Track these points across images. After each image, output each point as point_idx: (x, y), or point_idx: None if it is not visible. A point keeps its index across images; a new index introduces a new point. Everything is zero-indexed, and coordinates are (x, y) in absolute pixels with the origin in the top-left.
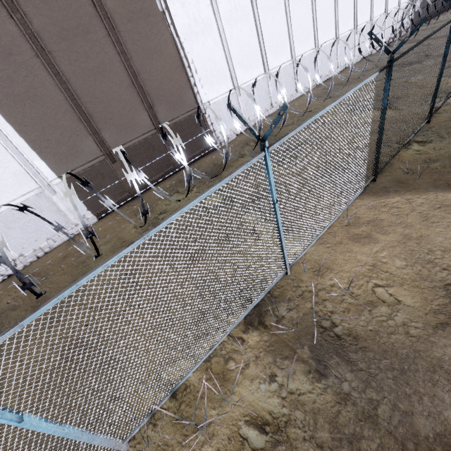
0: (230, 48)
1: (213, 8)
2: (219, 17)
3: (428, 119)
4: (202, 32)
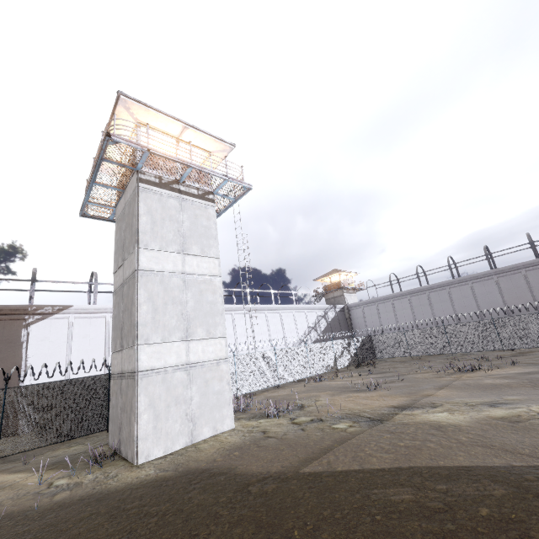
0: (74, 364)
1: (68, 343)
2: (71, 347)
3: (105, 429)
4: (52, 353)
